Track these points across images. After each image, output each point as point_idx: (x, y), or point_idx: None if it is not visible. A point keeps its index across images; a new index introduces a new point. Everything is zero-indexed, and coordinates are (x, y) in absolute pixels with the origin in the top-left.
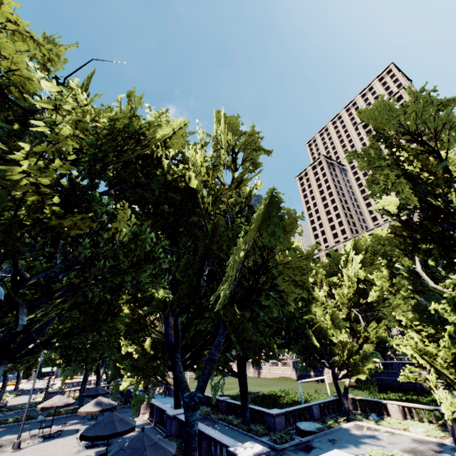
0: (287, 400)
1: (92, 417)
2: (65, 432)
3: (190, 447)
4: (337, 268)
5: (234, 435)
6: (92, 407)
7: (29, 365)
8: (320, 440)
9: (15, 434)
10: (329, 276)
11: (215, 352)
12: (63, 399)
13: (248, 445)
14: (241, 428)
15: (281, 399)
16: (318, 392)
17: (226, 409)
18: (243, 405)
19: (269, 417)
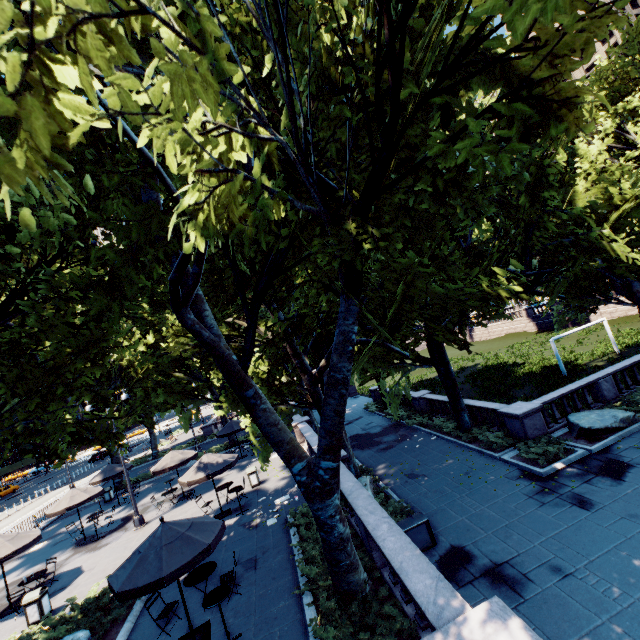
0: (530, 370)
1: (241, 455)
2: (205, 487)
3: (338, 568)
4: (638, 70)
5: (448, 452)
6: (193, 474)
7: (146, 415)
8: (637, 445)
9: (156, 493)
10: (615, 101)
11: (340, 362)
12: (178, 455)
13: (486, 632)
14: (458, 438)
15: (519, 369)
16: (584, 342)
17: (428, 407)
18: (453, 406)
19: (510, 420)
